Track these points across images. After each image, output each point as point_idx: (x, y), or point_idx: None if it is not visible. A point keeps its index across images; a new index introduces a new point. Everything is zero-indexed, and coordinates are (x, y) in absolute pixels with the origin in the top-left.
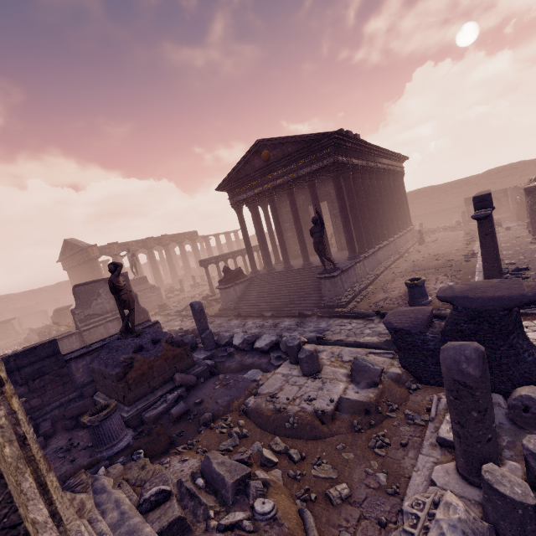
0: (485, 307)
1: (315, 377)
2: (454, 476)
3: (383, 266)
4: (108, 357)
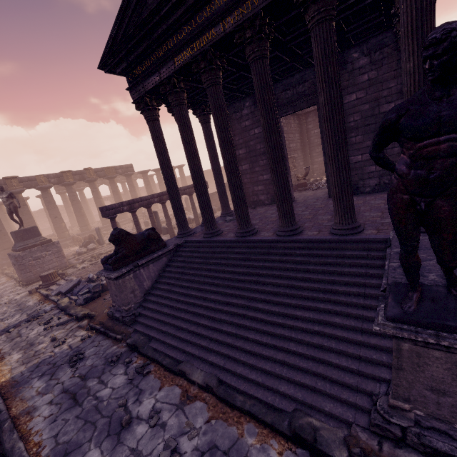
0: None
1: None
2: None
3: None
4: None
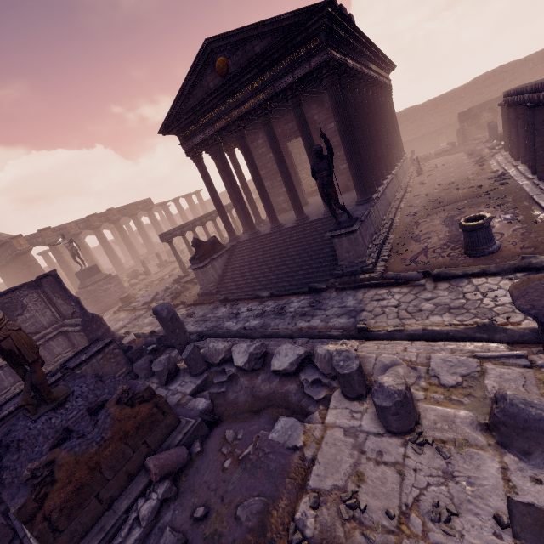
0: None
1: (420, 442)
2: None
3: (393, 207)
4: (4, 464)
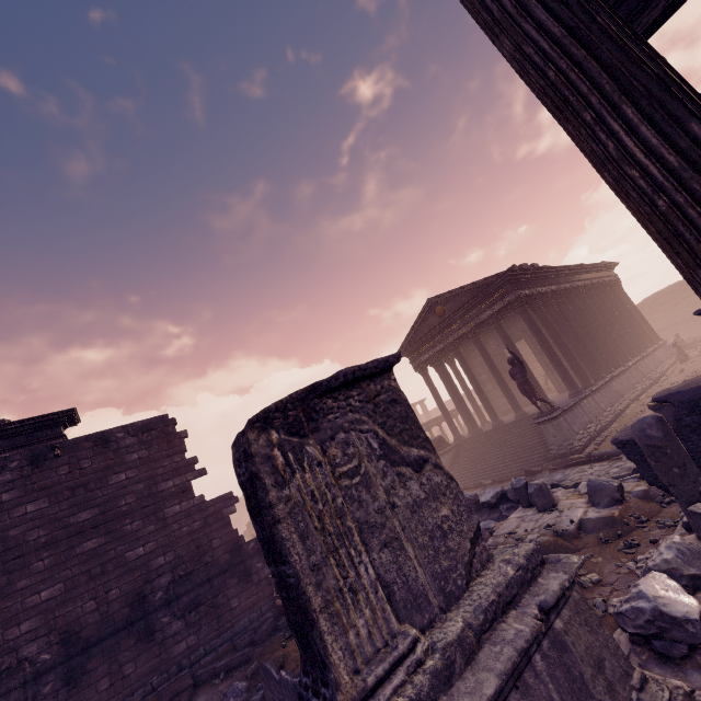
0: (698, 396)
1: (550, 509)
2: (693, 542)
3: (626, 399)
4: None
